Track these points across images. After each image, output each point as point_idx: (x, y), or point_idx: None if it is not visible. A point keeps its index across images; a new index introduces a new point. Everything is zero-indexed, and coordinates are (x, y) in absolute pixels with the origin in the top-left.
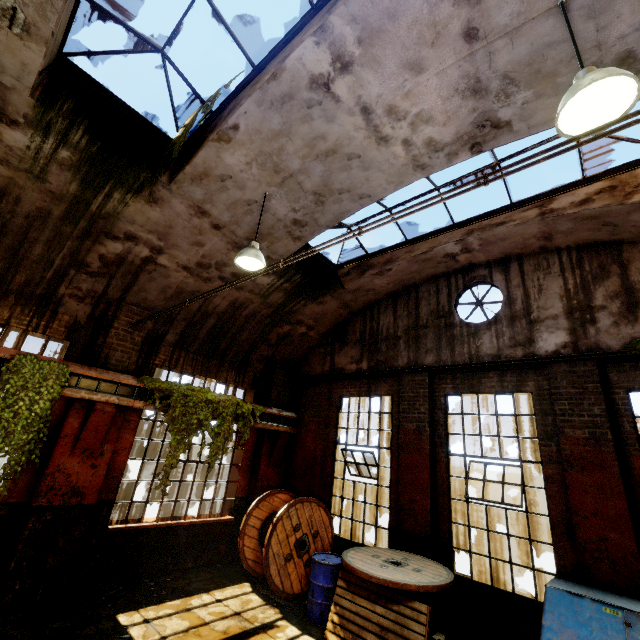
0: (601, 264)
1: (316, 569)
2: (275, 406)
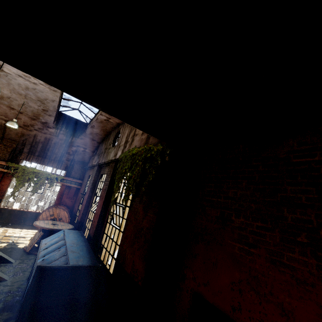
0: None
1: None
2: (73, 177)
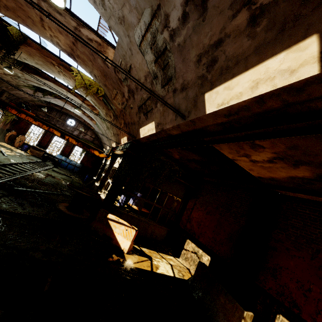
0: (87, 129)
1: (26, 145)
2: None
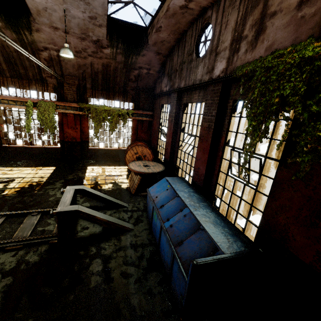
0: None
1: None
2: (142, 109)
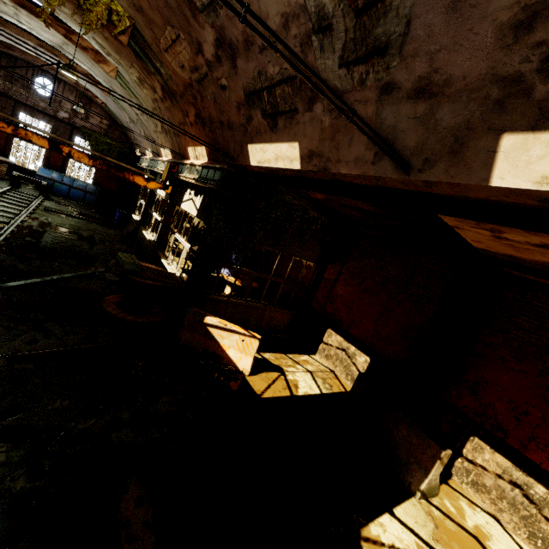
0: (86, 103)
1: None
2: None
